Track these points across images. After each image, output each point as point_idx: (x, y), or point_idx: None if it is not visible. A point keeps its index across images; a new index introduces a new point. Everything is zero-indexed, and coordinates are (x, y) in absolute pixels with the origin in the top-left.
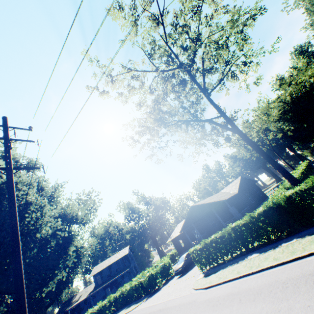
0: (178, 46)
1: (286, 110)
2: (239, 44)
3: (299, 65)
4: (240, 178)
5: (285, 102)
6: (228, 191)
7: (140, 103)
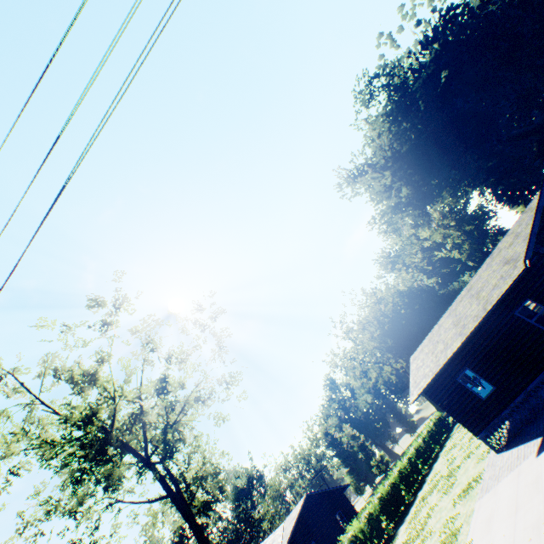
0: (64, 434)
1: (382, 332)
2: (165, 403)
3: (399, 245)
4: (302, 502)
5: (377, 321)
6: (283, 537)
7: (21, 513)
